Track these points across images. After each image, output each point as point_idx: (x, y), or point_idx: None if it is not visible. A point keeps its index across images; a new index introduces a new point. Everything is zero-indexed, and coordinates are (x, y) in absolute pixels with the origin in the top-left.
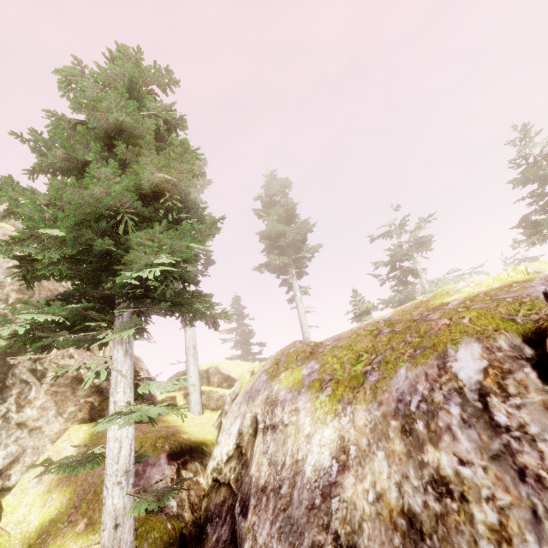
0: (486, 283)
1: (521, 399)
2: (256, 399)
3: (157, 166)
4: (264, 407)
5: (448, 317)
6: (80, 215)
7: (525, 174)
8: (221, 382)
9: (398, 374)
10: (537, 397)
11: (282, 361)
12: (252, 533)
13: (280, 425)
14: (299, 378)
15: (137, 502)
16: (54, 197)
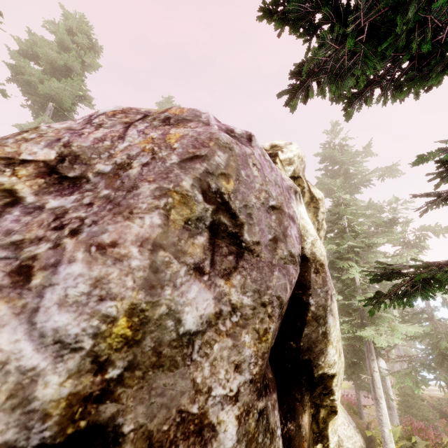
0: None
1: (117, 119)
2: None
3: None
4: None
5: None
6: None
7: (323, 150)
8: None
9: None
10: (127, 120)
11: None
12: None
13: None
14: None
15: None
16: None
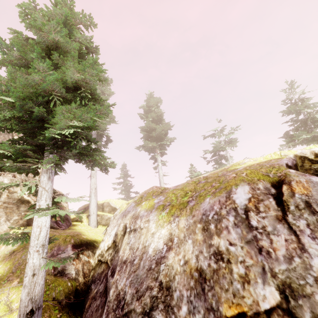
0: (259, 160)
1: (265, 214)
2: (127, 216)
3: (76, 69)
4: (131, 219)
5: (235, 173)
6: (26, 93)
7: (289, 108)
8: (110, 211)
9: (205, 201)
10: (273, 213)
11: (145, 196)
12: (115, 284)
13: (138, 228)
14: (152, 204)
15: (48, 262)
16: (10, 81)
